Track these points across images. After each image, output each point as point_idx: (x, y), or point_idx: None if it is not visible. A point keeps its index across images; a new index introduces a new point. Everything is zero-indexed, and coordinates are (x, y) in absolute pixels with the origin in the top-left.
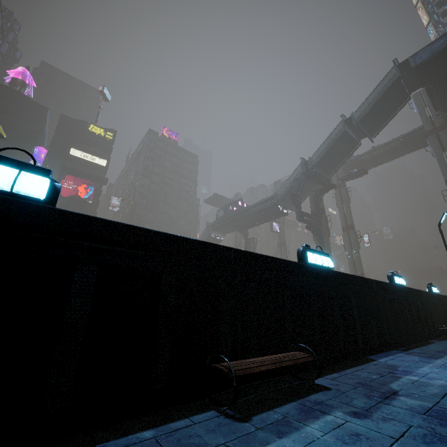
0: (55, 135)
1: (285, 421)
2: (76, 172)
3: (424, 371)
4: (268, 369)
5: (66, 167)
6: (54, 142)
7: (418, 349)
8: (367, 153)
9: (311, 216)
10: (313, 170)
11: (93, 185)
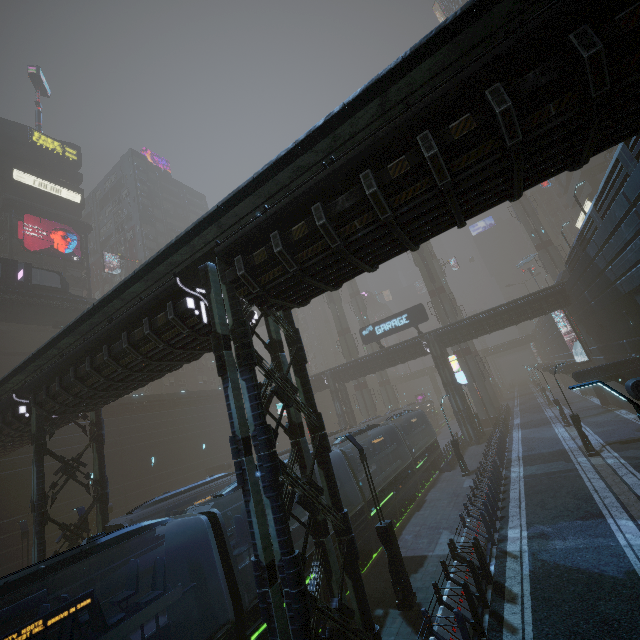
0: None
1: None
2: (35, 210)
3: None
4: None
5: (13, 202)
6: None
7: None
8: None
9: None
10: None
11: (73, 232)
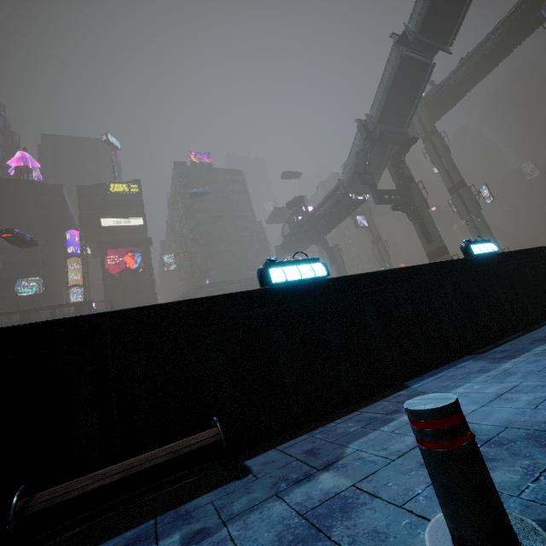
0: (80, 212)
1: None
2: (116, 243)
3: None
4: (103, 485)
5: (104, 242)
6: (82, 219)
7: (510, 343)
8: (455, 72)
9: (394, 192)
10: (376, 130)
11: (138, 251)
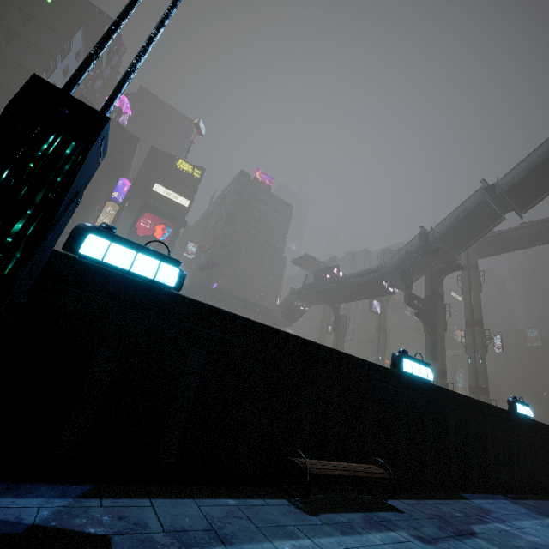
0: (141, 168)
1: (349, 525)
2: (156, 210)
3: (522, 525)
4: (341, 475)
5: (146, 204)
6: (140, 175)
7: (533, 501)
8: (514, 229)
9: (424, 301)
10: (434, 244)
11: (171, 226)
